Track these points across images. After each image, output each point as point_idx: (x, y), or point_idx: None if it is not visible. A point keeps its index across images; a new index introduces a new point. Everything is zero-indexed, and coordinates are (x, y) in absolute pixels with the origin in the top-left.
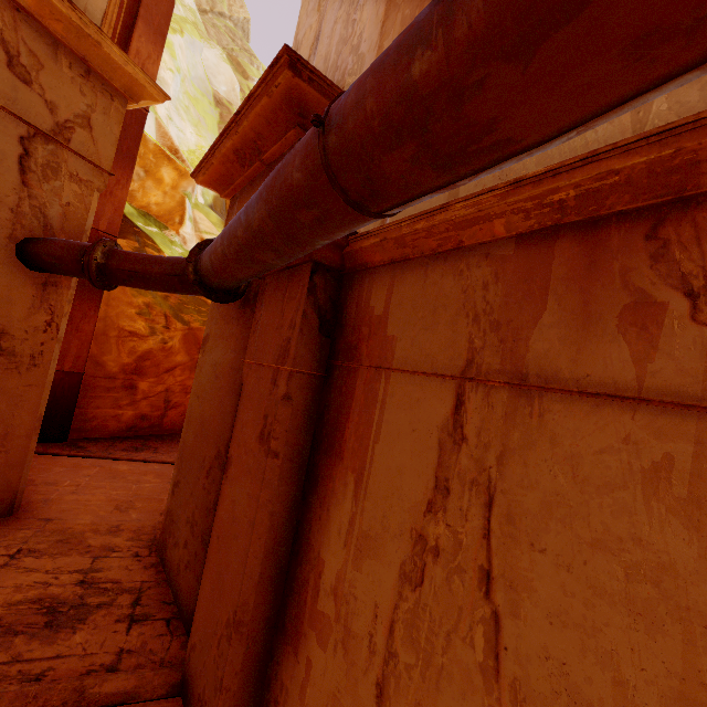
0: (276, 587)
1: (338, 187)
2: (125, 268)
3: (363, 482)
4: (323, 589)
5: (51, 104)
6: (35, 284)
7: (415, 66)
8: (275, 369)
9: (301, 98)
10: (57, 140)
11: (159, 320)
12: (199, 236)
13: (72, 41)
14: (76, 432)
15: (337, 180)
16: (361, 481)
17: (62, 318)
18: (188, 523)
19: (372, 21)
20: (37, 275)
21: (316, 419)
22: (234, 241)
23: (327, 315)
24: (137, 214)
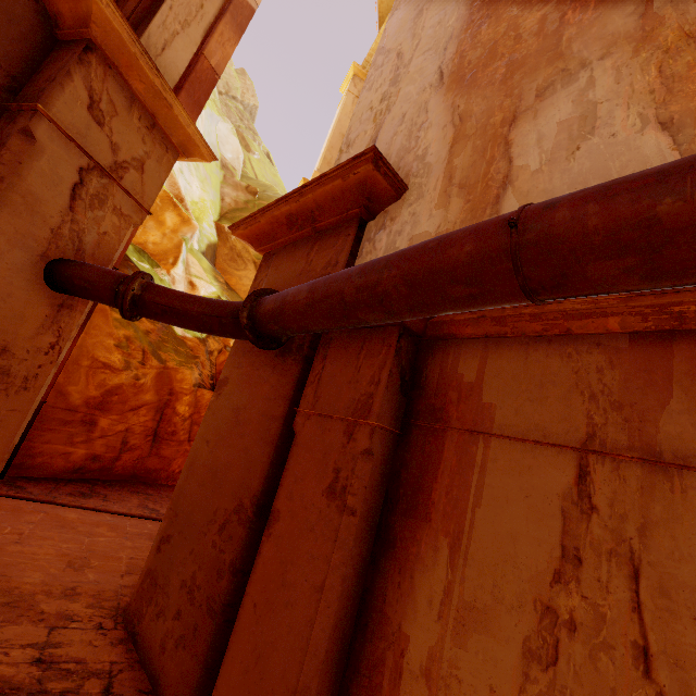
0: (337, 668)
1: (521, 275)
2: (160, 303)
3: (462, 547)
4: (408, 670)
5: (115, 145)
6: (52, 304)
7: (662, 208)
8: (350, 422)
9: (372, 186)
10: (112, 176)
11: (136, 355)
12: (188, 279)
13: (148, 99)
14: (15, 468)
15: (522, 270)
16: (459, 546)
17: (67, 342)
18: (184, 587)
19: (439, 141)
20: (56, 295)
21: (389, 477)
22: (335, 297)
23: (406, 375)
24: (133, 249)
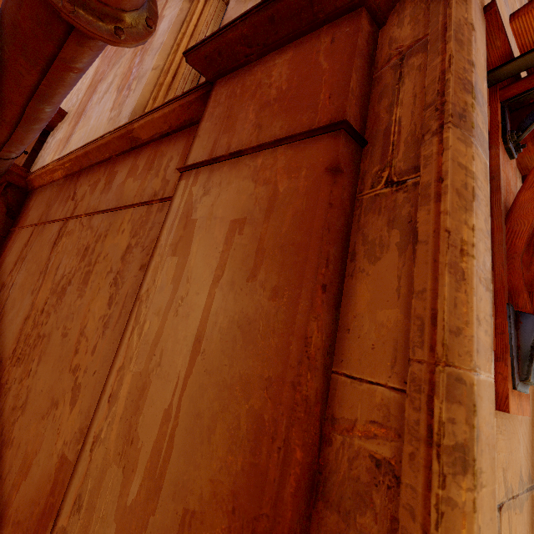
0: None
1: None
2: None
3: None
4: None
5: None
6: None
7: None
8: None
9: None
10: None
11: None
12: None
13: None
14: None
15: None
16: None
17: None
18: None
19: (86, 87)
20: None
21: None
22: None
23: (14, 208)
24: None
